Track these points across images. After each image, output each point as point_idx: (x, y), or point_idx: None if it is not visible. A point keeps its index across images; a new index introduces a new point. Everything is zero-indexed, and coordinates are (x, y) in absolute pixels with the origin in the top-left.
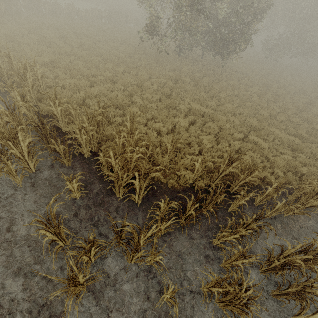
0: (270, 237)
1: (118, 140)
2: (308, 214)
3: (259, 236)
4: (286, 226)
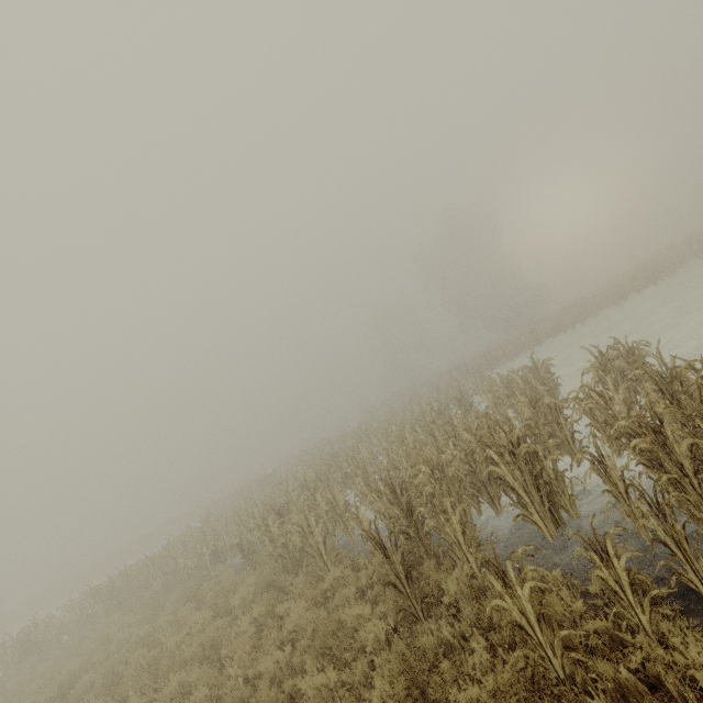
0: None
1: None
2: None
3: None
4: None
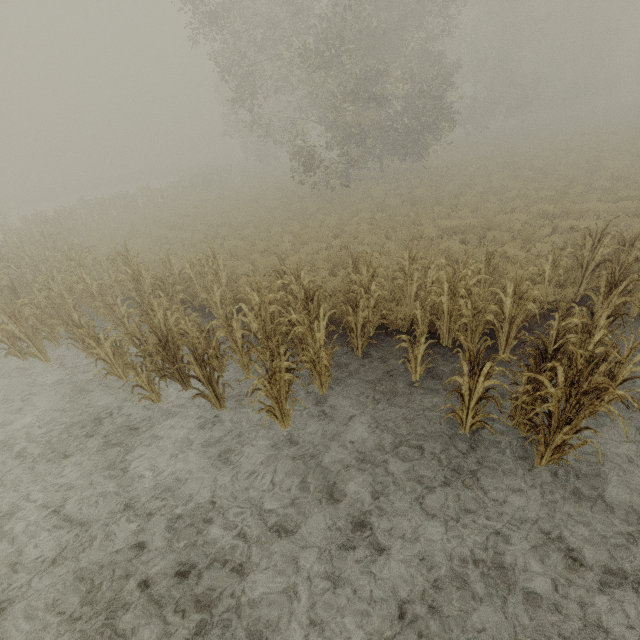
0: None
1: (408, 290)
2: None
3: None
4: None
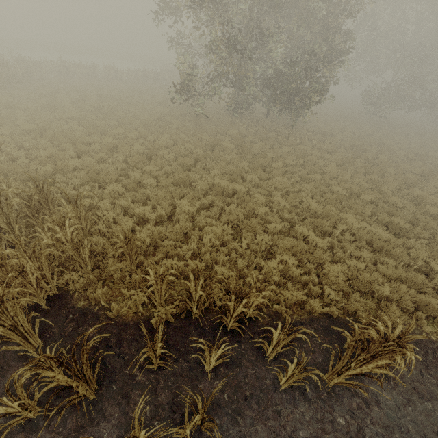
0: (277, 436)
1: (44, 235)
2: (362, 389)
3: (252, 434)
4: (322, 411)
